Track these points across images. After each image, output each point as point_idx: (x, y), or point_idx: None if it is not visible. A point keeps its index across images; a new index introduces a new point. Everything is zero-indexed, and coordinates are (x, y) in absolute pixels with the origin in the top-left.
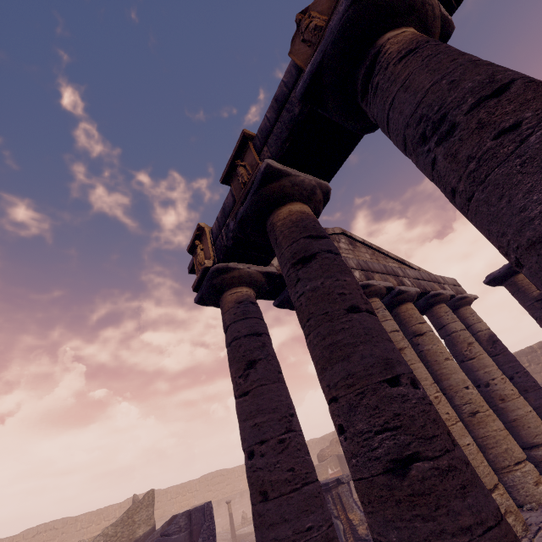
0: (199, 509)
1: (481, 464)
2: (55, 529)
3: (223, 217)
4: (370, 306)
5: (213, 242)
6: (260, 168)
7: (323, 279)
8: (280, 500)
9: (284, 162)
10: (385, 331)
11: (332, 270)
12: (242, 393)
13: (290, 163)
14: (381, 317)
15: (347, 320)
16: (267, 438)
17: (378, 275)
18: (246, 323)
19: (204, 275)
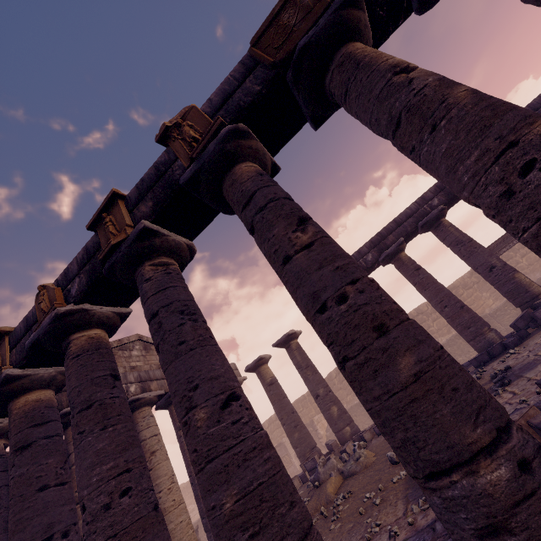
0: None
1: (186, 535)
2: None
3: None
4: (61, 479)
5: None
6: (2, 374)
7: (30, 466)
8: None
9: (25, 367)
10: (65, 497)
11: (39, 457)
12: None
13: (31, 367)
14: (145, 425)
15: (34, 499)
16: None
17: (156, 383)
18: None
19: None
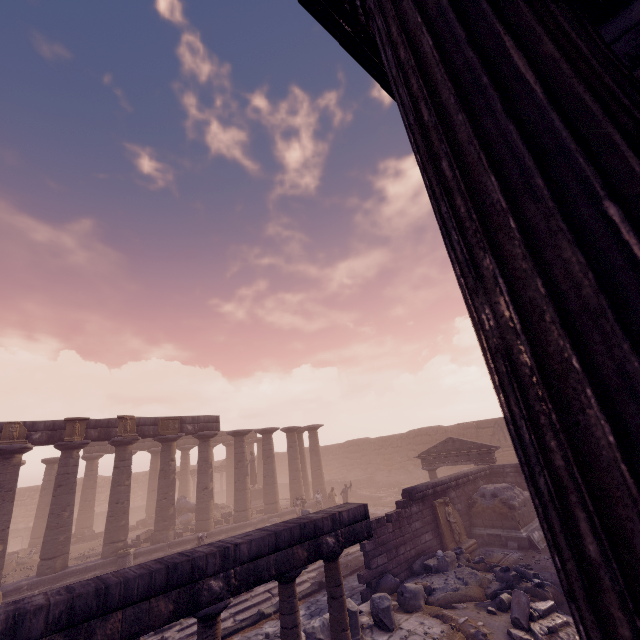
0: None
1: None
2: None
3: None
4: None
5: None
6: None
7: None
8: None
9: None
10: None
11: None
12: None
13: None
14: None
15: None
16: None
17: None
18: None
19: None
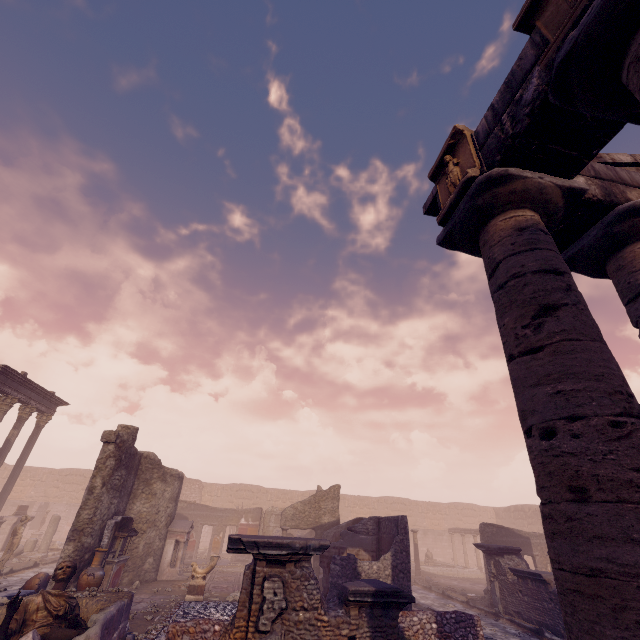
0: (390, 519)
1: None
2: (252, 492)
3: (508, 94)
4: None
5: (479, 146)
6: None
7: None
8: (619, 507)
9: None
10: None
11: None
12: (529, 348)
13: None
14: None
15: None
16: (584, 413)
17: None
18: (534, 254)
19: (462, 194)
